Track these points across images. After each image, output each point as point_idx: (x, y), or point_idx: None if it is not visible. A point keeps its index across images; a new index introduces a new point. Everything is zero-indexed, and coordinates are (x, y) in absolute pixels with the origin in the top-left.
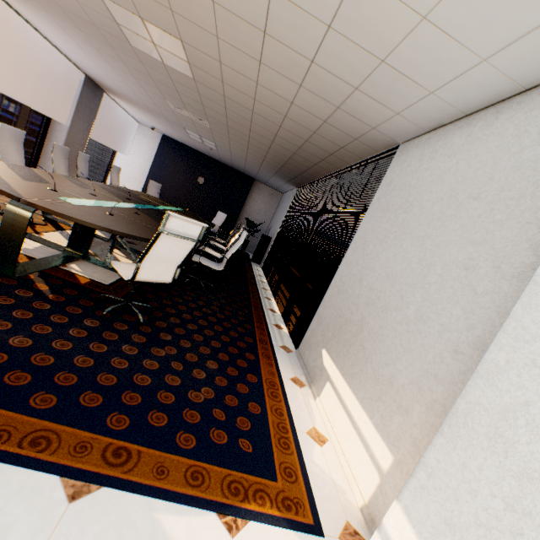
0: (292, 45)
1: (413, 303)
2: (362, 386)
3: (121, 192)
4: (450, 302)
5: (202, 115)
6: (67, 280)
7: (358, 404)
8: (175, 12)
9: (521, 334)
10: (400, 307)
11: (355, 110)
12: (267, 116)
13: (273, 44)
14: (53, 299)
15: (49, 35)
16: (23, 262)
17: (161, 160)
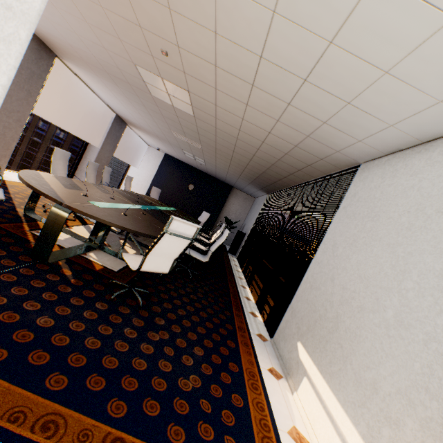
0: (273, 93)
1: (390, 307)
2: (342, 388)
3: (131, 196)
4: (433, 311)
5: (197, 140)
6: (85, 266)
7: (339, 407)
8: (186, 73)
9: None
10: (377, 309)
11: (322, 137)
12: (248, 141)
13: (259, 92)
14: (74, 283)
15: (96, 89)
16: (55, 251)
17: (162, 172)
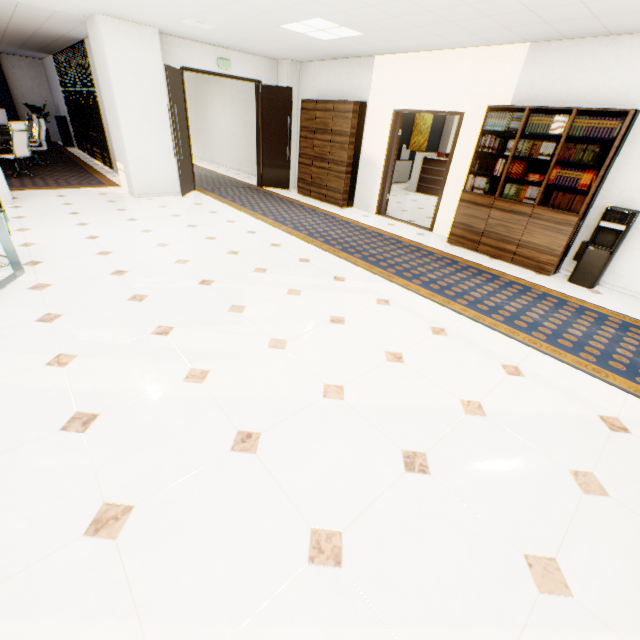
0: None
1: None
2: None
3: None
4: None
5: None
6: None
7: None
8: None
9: (108, 119)
10: None
11: (48, 31)
12: None
13: None
14: None
15: None
16: None
17: None
